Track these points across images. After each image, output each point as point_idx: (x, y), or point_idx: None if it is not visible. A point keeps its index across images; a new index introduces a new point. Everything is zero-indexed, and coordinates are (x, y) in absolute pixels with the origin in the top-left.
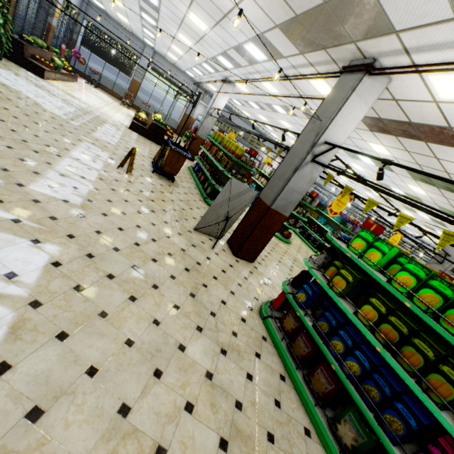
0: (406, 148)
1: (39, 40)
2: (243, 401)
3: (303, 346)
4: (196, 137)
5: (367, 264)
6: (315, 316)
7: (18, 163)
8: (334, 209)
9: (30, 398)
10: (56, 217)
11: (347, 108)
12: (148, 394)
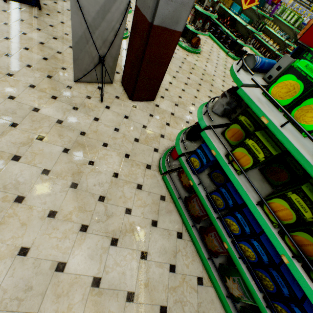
0: None
1: None
2: (136, 288)
3: (198, 209)
4: None
5: (295, 127)
6: (211, 177)
7: None
8: None
9: None
10: None
11: None
12: None
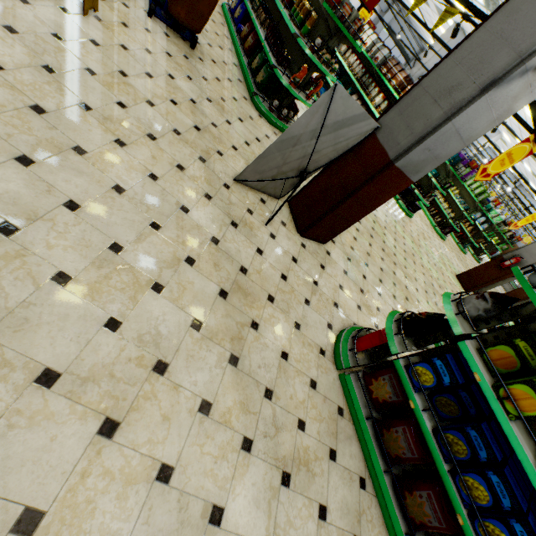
0: None
1: None
2: None
3: (405, 447)
4: None
5: None
6: (434, 402)
7: None
8: (490, 169)
9: None
10: None
11: None
12: None
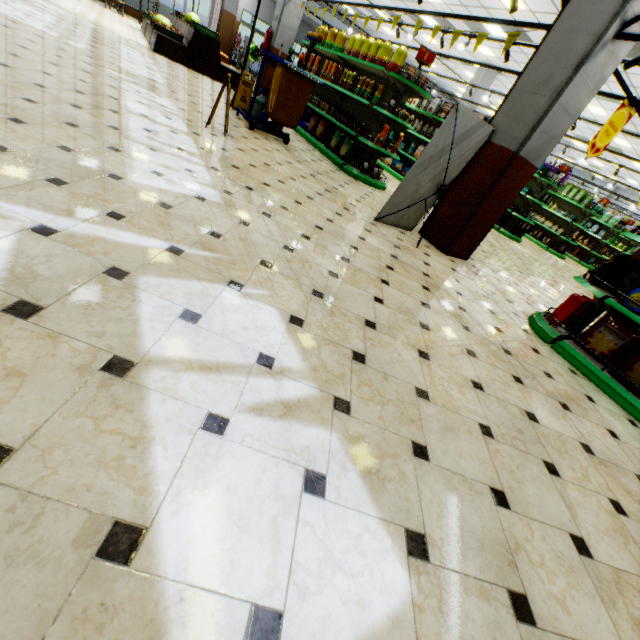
0: None
1: None
2: (639, 473)
3: None
4: (320, 37)
5: None
6: None
7: (71, 133)
8: (598, 143)
9: (491, 582)
10: (216, 232)
11: None
12: (573, 506)
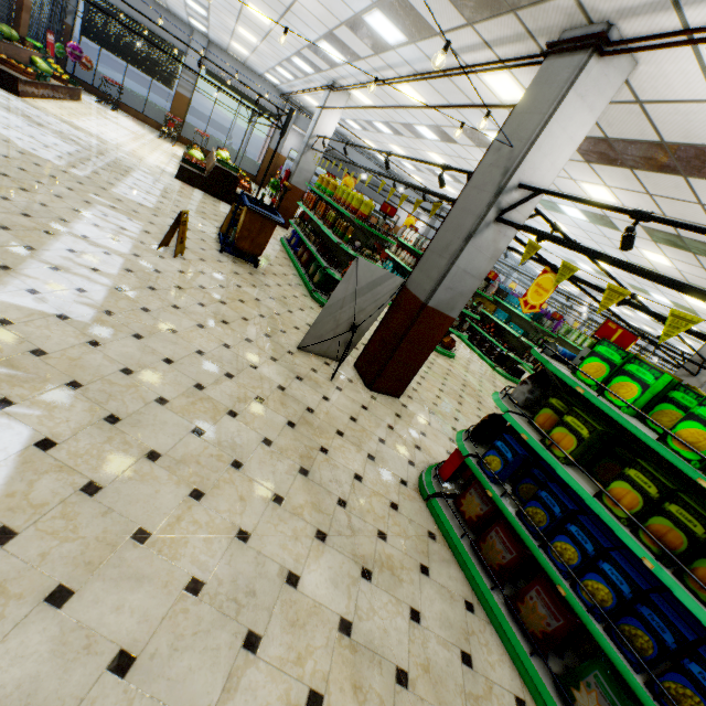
0: (647, 189)
1: (3, 25)
2: (409, 666)
3: (502, 549)
4: (290, 187)
5: (612, 404)
6: (518, 493)
7: None
8: (531, 300)
9: None
10: (44, 350)
11: (559, 120)
12: (236, 690)
